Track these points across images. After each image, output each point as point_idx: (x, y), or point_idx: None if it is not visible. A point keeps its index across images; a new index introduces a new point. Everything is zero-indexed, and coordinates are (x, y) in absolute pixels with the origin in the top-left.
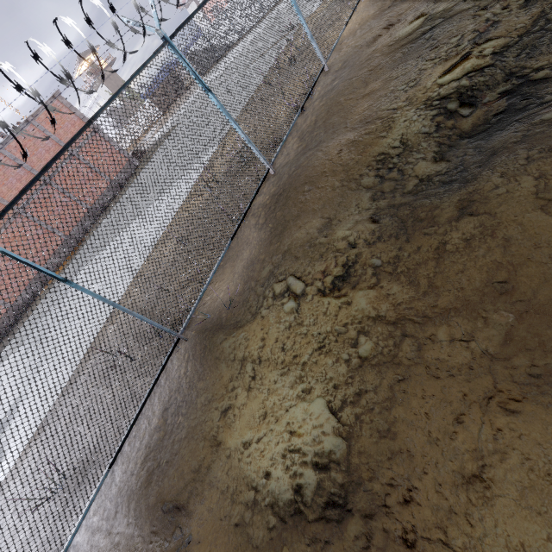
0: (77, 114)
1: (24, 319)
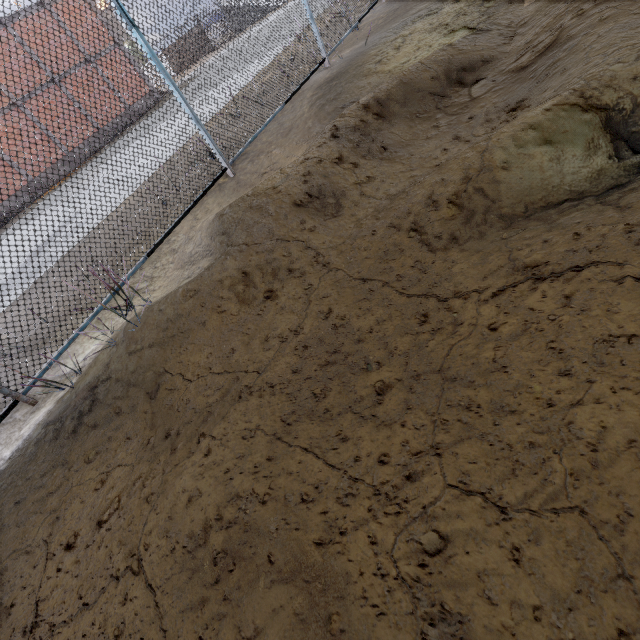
0: (100, 17)
1: (14, 221)
